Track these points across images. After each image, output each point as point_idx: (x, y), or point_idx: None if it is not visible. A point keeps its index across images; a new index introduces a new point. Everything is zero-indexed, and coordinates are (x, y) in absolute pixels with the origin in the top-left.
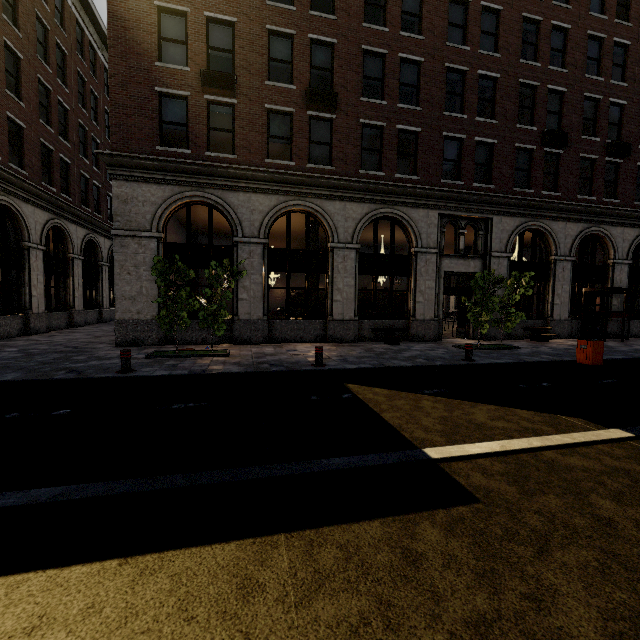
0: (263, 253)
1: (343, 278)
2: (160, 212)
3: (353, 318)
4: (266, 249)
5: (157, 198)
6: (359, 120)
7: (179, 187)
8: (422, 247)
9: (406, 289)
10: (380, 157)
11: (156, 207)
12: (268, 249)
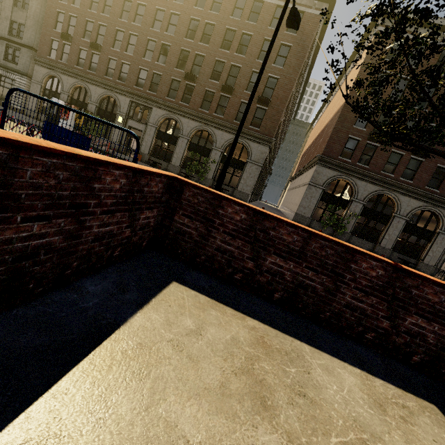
0: (361, 207)
1: (393, 230)
2: (328, 180)
3: (390, 249)
4: (363, 206)
5: (330, 175)
6: (437, 164)
7: (340, 173)
8: (444, 231)
9: (424, 246)
10: (440, 183)
11: (328, 178)
12: (364, 206)
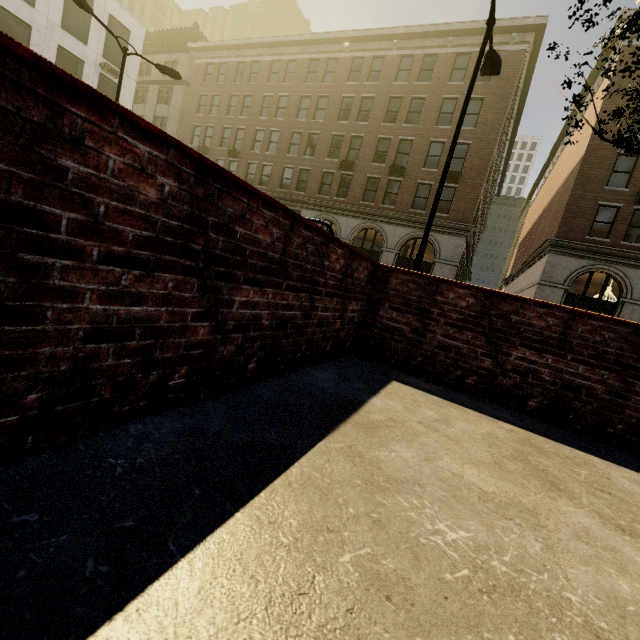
0: None
1: None
2: (573, 275)
3: None
4: None
5: (574, 266)
6: None
7: (592, 261)
8: None
9: None
10: None
11: (571, 271)
12: None
